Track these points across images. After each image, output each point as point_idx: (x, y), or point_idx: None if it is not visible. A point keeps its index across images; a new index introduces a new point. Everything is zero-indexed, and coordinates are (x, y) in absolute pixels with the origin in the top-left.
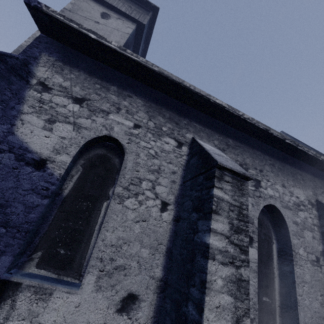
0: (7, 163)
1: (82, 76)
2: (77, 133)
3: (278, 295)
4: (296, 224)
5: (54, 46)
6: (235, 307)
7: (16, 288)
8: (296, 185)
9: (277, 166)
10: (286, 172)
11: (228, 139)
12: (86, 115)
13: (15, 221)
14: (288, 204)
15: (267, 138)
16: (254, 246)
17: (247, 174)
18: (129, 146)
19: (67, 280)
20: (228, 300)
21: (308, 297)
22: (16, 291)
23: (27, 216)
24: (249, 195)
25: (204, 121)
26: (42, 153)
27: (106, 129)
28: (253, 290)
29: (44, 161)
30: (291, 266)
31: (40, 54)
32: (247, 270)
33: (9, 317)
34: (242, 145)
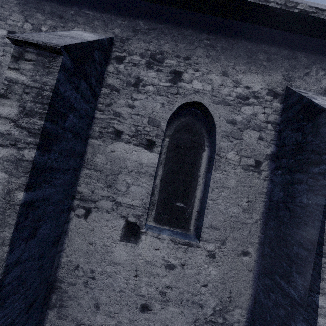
0: None
1: None
2: None
3: (198, 202)
4: (233, 123)
5: None
6: (8, 182)
7: None
8: (251, 70)
9: (219, 47)
10: (237, 52)
11: (137, 22)
12: None
13: None
14: (225, 98)
15: (196, 1)
16: (155, 151)
17: (54, 44)
18: (4, 58)
19: None
20: (1, 176)
21: (224, 202)
22: None
23: None
24: (160, 93)
25: (101, 3)
26: None
27: None
28: (145, 192)
29: None
30: (211, 171)
31: None
32: (33, 152)
33: None
34: (161, 25)
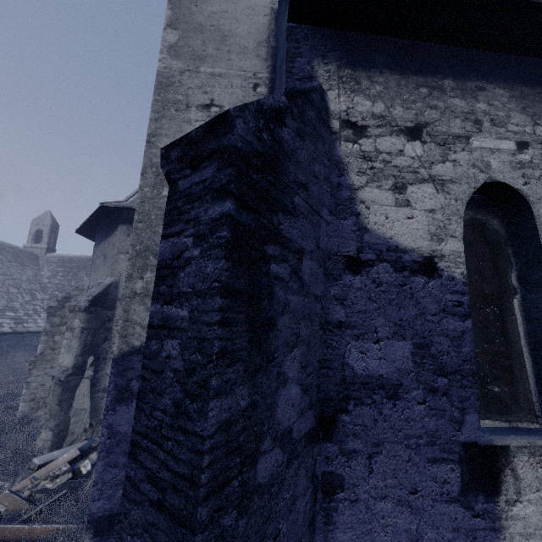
0: (388, 280)
1: (392, 81)
2: (444, 195)
3: None
4: None
5: (319, 39)
6: None
7: (505, 453)
8: None
9: None
10: None
11: None
12: (438, 156)
13: (450, 363)
14: None
15: None
16: None
17: None
18: (529, 188)
19: (523, 427)
20: None
21: None
22: (509, 457)
23: (460, 353)
24: None
25: None
26: (419, 247)
27: (479, 171)
28: None
29: (430, 261)
30: None
31: (312, 67)
32: None
33: (519, 491)
34: None
